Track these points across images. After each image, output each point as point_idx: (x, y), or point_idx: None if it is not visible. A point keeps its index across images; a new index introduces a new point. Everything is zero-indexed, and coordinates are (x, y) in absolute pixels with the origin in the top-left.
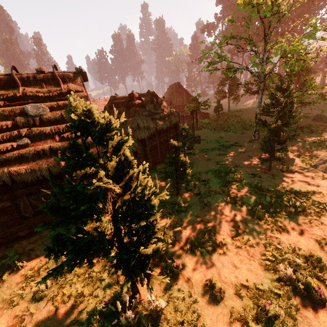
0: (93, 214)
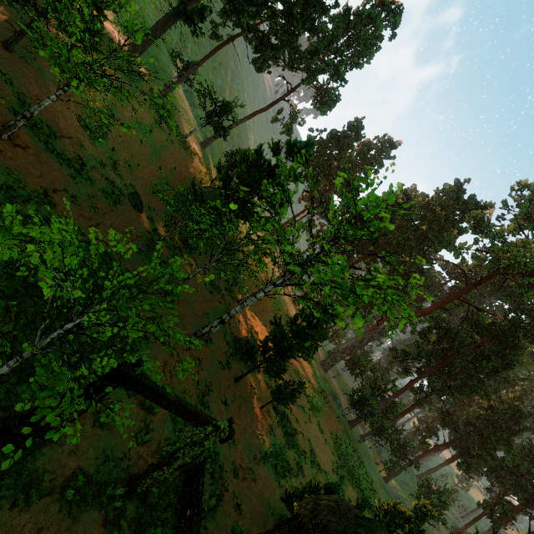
0: (404, 532)
